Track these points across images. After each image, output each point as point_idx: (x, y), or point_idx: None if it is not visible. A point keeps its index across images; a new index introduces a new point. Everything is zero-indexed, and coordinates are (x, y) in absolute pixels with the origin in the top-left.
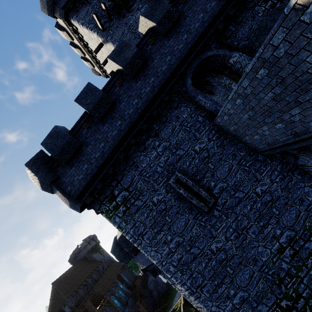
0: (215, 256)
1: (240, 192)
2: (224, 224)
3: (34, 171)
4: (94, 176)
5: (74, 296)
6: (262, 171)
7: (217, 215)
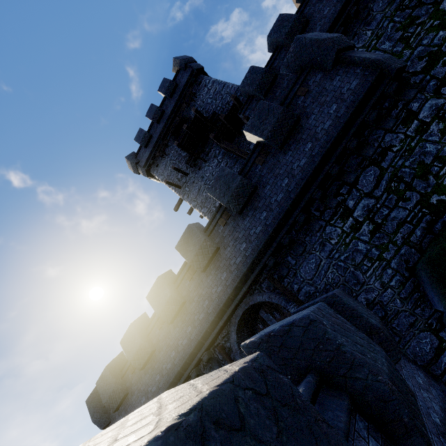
0: None
1: None
2: None
3: (91, 412)
4: None
5: None
6: None
7: None
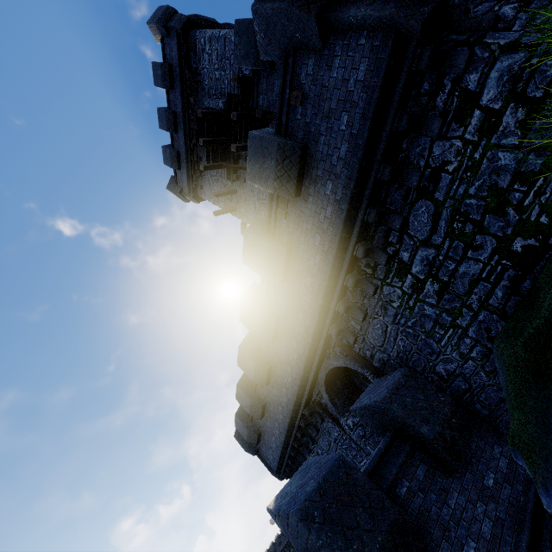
0: None
1: None
2: None
3: (241, 444)
4: (279, 462)
5: None
6: None
7: None
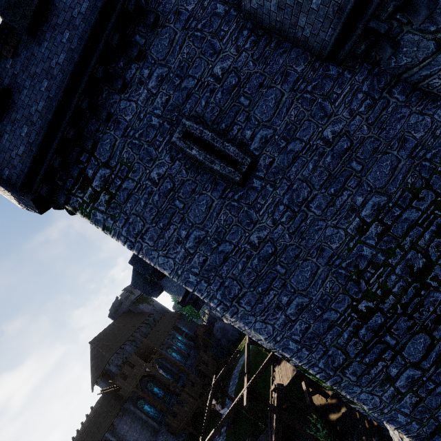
0: (257, 252)
1: (296, 142)
2: (270, 199)
3: None
4: (42, 145)
5: (120, 353)
6: (334, 97)
7: (258, 187)
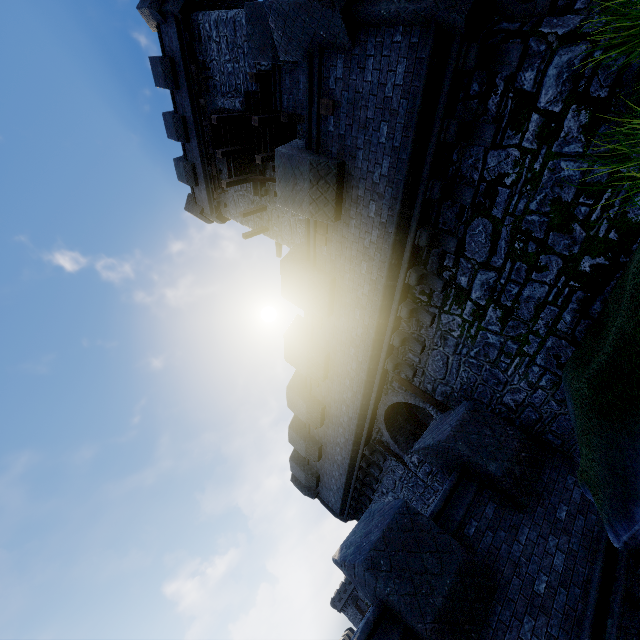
0: None
1: None
2: None
3: (299, 488)
4: (342, 504)
5: None
6: None
7: None
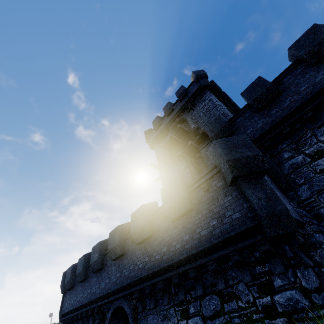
0: None
1: None
2: None
3: (62, 280)
4: (67, 312)
5: None
6: None
7: None
